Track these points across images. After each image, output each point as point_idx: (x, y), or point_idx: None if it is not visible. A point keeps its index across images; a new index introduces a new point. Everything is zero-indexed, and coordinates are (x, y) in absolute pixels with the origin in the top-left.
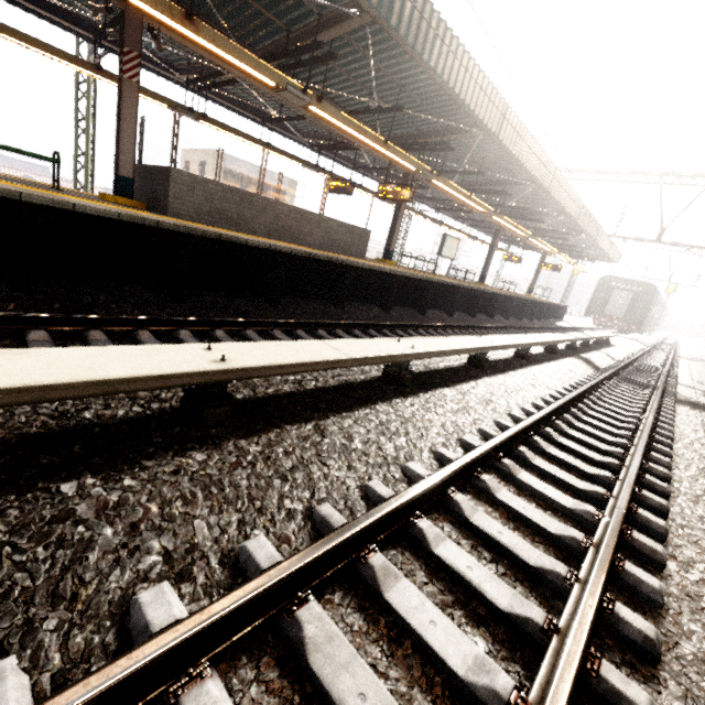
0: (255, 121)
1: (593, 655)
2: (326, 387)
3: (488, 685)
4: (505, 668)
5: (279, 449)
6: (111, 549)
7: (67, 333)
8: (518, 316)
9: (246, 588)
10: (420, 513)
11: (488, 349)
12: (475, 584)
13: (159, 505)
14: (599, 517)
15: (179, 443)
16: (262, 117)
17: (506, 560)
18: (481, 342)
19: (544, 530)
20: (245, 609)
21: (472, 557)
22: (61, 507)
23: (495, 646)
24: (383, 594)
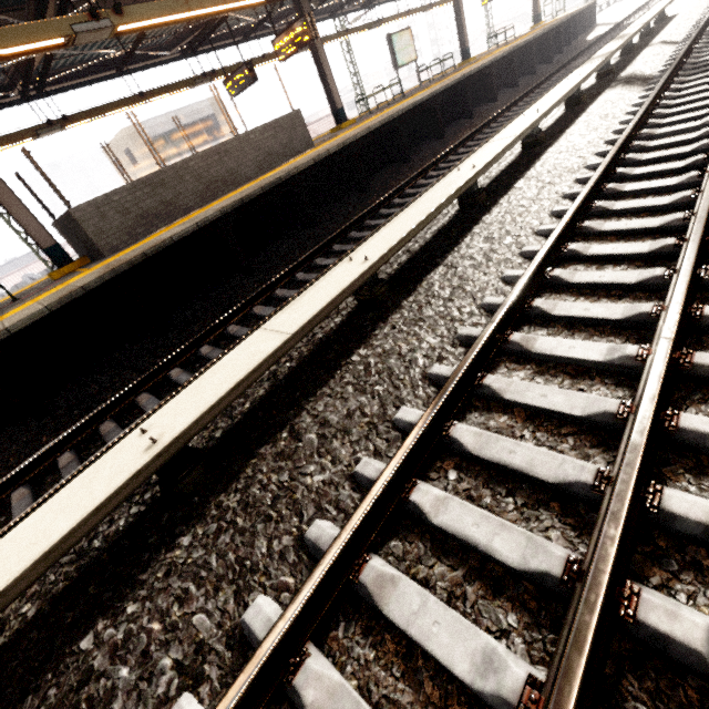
0: (115, 76)
1: (625, 598)
2: (301, 362)
3: (495, 692)
4: (527, 639)
5: (256, 487)
6: (132, 686)
7: (90, 436)
8: (529, 71)
9: (229, 695)
10: (412, 482)
11: (470, 182)
12: (482, 546)
13: (159, 619)
14: (643, 357)
15: (168, 534)
16: (117, 64)
17: (525, 483)
18: (460, 176)
19: (570, 416)
20: (244, 704)
21: (477, 509)
22: (84, 667)
23: (514, 614)
24: (382, 610)
